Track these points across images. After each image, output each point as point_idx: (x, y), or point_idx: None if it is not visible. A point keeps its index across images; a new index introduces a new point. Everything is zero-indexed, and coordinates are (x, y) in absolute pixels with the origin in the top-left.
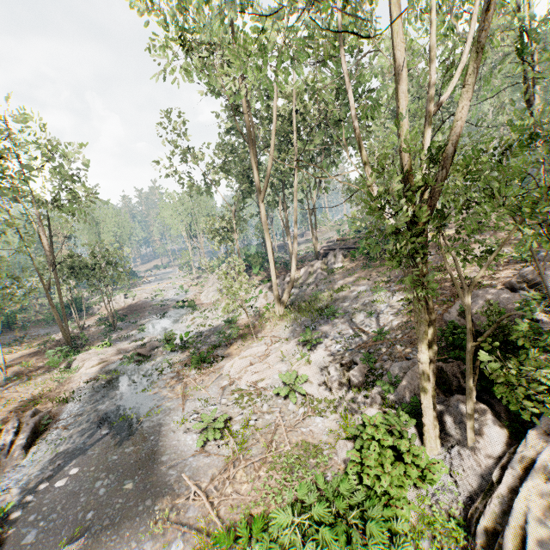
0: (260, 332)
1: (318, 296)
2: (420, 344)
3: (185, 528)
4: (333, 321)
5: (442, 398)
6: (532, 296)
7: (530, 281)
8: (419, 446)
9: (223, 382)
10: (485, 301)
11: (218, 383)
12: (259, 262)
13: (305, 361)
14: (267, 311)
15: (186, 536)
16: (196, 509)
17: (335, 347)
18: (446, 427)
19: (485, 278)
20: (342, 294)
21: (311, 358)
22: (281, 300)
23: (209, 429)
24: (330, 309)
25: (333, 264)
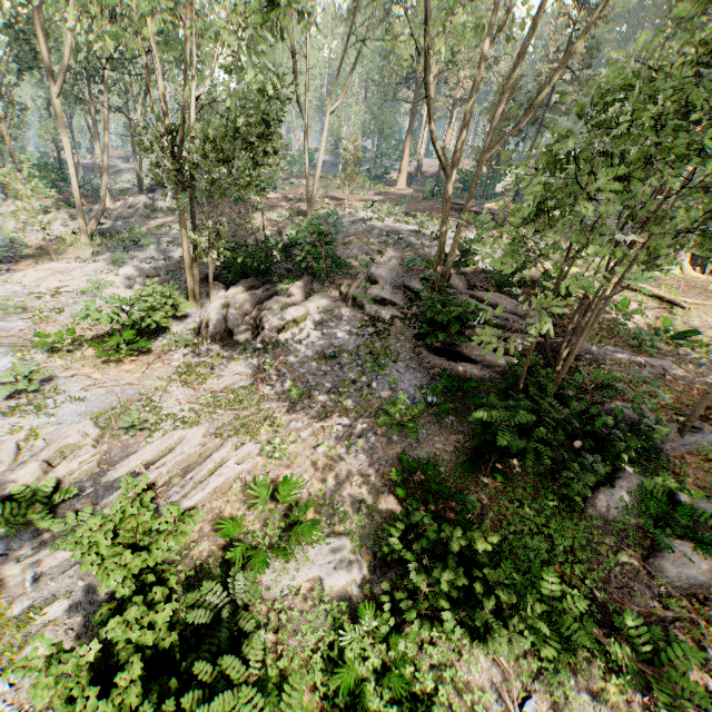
0: (61, 254)
1: (136, 229)
2: (184, 240)
3: (5, 344)
4: (147, 250)
5: (206, 285)
6: (273, 238)
7: (280, 232)
8: (177, 292)
9: (17, 288)
10: (253, 240)
11: (9, 289)
12: (52, 179)
13: (114, 274)
14: (69, 238)
15: (8, 348)
16: (12, 341)
17: (145, 267)
18: (204, 298)
19: (267, 230)
20: (162, 231)
21: (120, 272)
22: (88, 226)
23: (11, 307)
24: (145, 239)
25: (159, 202)
